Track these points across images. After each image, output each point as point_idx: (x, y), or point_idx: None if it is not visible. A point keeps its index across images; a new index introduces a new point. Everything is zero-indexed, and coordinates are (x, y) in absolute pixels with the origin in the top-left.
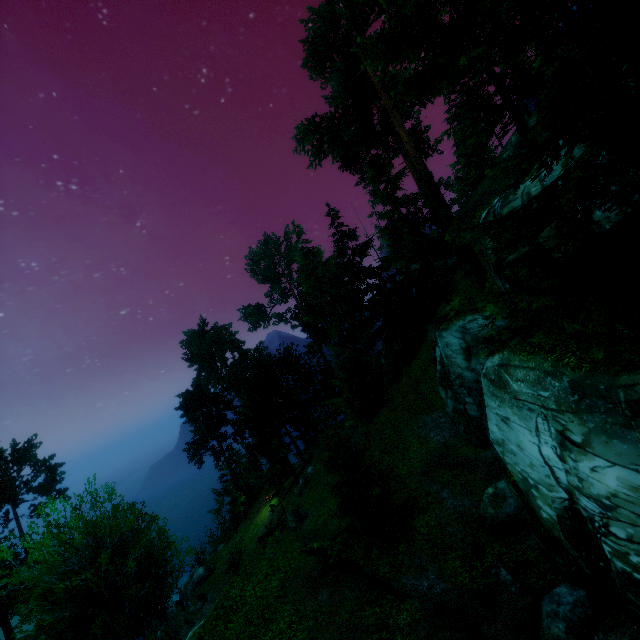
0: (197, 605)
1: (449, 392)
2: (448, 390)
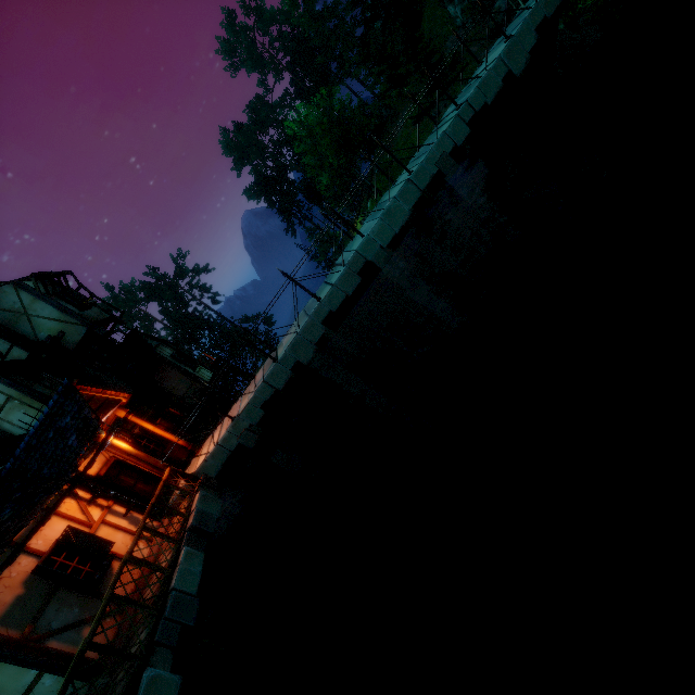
0: None
1: (456, 1)
2: None
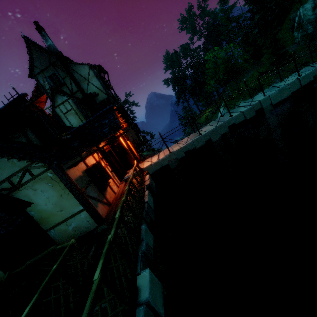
0: (201, 125)
1: (300, 30)
2: (300, 30)
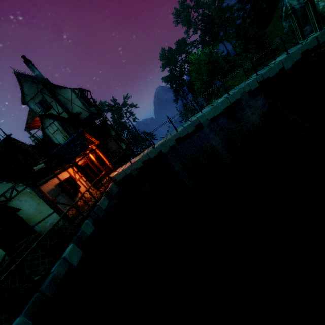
0: None
1: (287, 20)
2: (287, 20)
